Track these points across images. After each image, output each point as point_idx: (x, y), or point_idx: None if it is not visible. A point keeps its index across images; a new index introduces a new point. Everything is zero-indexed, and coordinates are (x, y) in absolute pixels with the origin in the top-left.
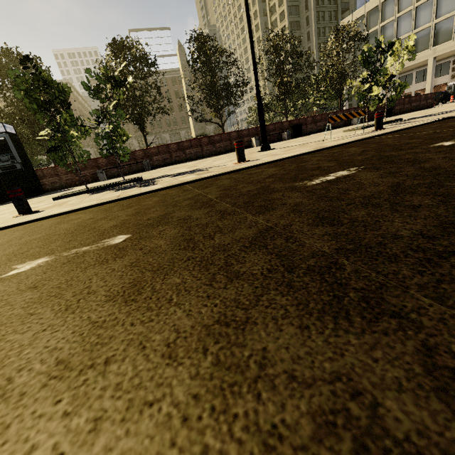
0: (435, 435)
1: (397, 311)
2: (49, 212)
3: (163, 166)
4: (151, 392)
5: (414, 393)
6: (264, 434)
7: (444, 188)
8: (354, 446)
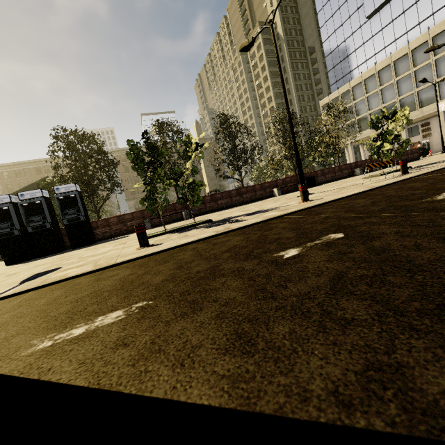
0: None
1: None
2: (178, 242)
3: (199, 215)
4: None
5: None
6: None
7: None
8: None
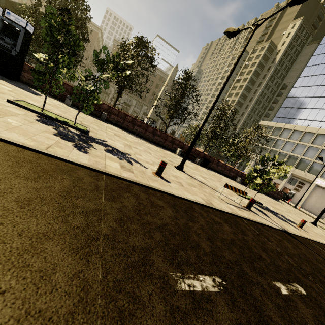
0: None
1: None
2: None
3: (114, 124)
4: None
5: None
6: None
7: None
8: None
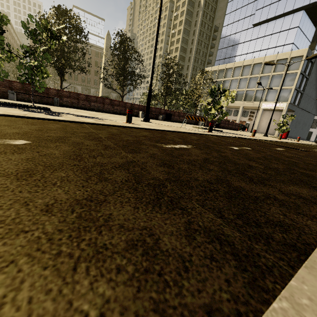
0: (178, 250)
1: (183, 207)
2: None
3: (70, 107)
4: (27, 226)
5: (177, 236)
6: (98, 247)
7: (225, 165)
8: (142, 252)
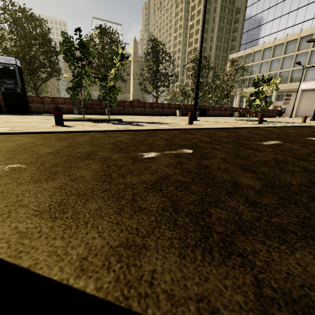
0: None
1: None
2: (85, 128)
3: (118, 114)
4: None
5: None
6: None
7: None
8: None
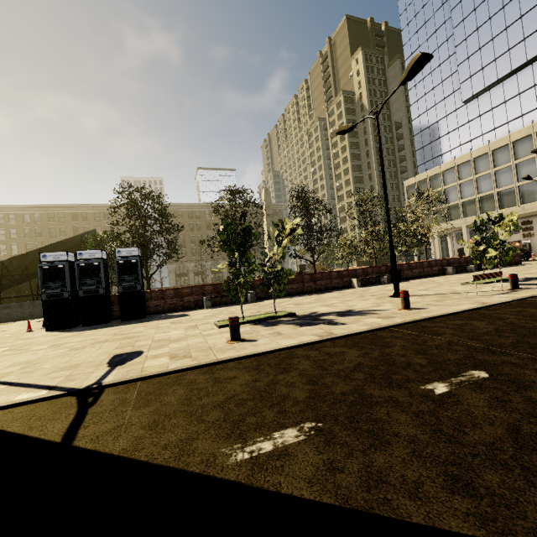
0: None
1: None
2: (279, 342)
3: (265, 299)
4: None
5: None
6: None
7: None
8: None
